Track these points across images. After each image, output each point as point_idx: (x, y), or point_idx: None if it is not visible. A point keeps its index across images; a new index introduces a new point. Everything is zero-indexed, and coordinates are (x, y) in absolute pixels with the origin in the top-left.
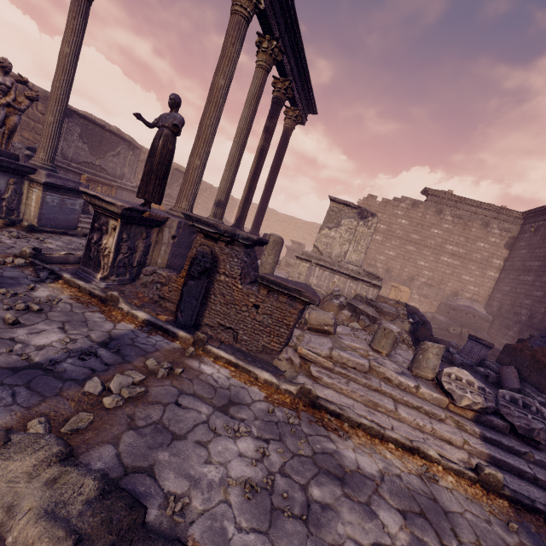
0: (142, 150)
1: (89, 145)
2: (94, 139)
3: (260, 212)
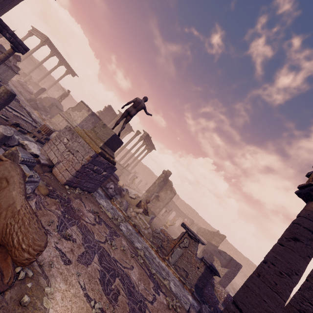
0: (51, 77)
1: (26, 61)
2: (29, 61)
3: (50, 86)
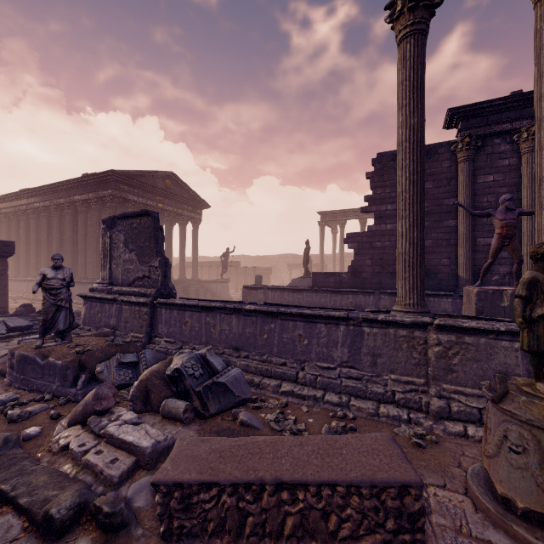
0: None
1: None
2: None
3: None
